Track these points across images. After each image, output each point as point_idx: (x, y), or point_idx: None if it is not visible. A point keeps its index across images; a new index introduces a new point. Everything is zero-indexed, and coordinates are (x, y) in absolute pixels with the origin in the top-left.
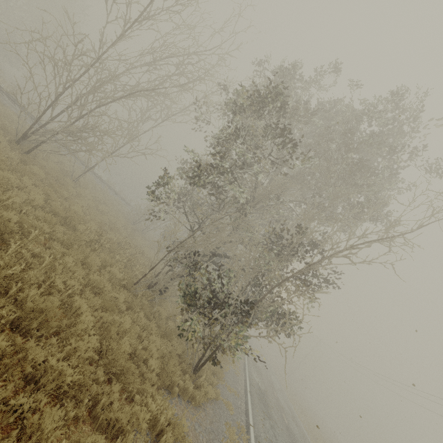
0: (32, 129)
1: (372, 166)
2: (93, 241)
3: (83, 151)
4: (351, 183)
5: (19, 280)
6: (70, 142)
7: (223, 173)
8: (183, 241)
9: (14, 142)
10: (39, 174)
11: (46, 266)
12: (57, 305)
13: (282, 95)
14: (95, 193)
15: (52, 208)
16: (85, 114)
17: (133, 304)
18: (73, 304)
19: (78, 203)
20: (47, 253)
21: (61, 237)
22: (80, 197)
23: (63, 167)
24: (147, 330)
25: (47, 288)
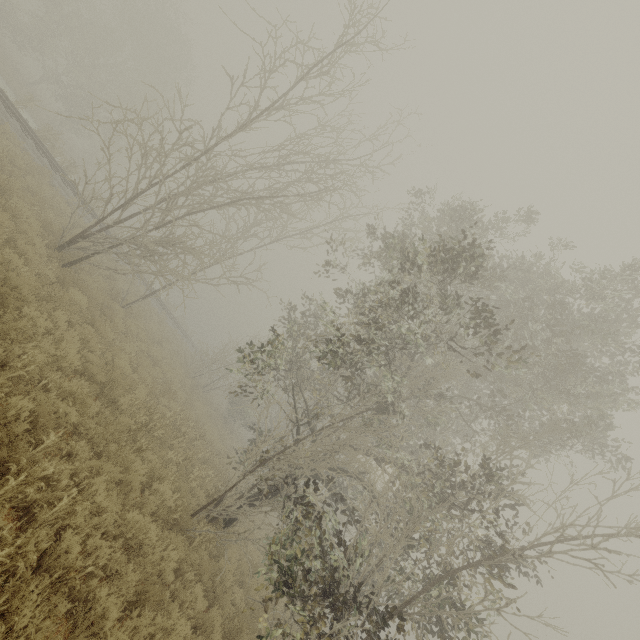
0: (82, 224)
1: (593, 369)
2: (140, 431)
3: (153, 273)
4: (559, 389)
5: (3, 572)
6: (135, 256)
7: (371, 351)
8: (286, 448)
9: (54, 247)
10: (79, 302)
11: (58, 512)
12: (60, 615)
13: (481, 256)
14: (150, 325)
15: (88, 365)
16: (169, 222)
17: (185, 563)
18: (92, 610)
19: (125, 349)
20: (65, 475)
21: (92, 428)
22: (129, 337)
23: (113, 285)
24: (203, 630)
25: (53, 585)
